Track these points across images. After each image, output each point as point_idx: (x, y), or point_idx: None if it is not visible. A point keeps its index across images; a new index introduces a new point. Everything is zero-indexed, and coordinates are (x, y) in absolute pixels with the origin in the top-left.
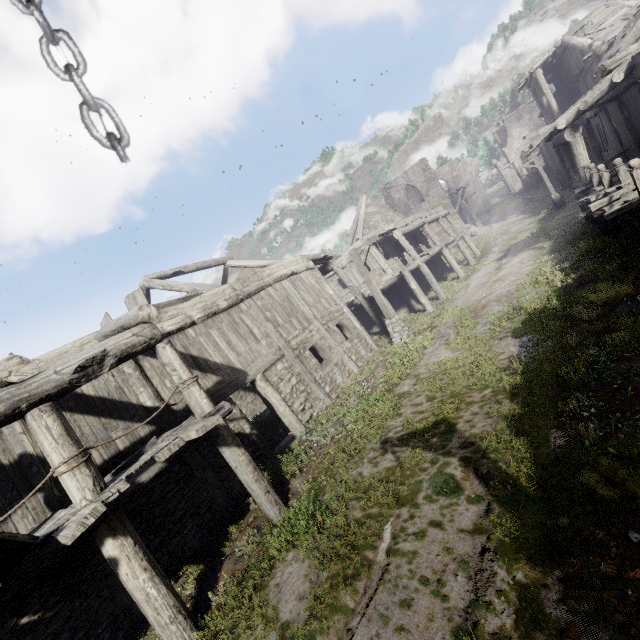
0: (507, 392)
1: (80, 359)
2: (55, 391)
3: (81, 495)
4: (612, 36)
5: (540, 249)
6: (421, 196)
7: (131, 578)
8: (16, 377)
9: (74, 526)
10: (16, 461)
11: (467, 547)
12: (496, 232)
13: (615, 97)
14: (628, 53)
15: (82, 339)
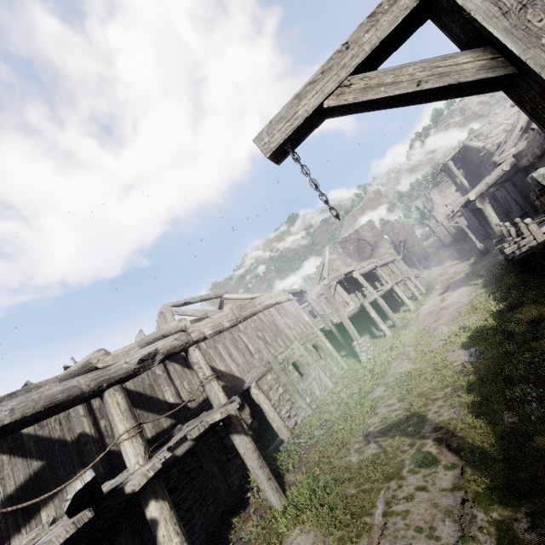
0: (464, 388)
1: (141, 354)
2: (124, 376)
3: (136, 460)
4: (498, 141)
5: (474, 285)
6: (371, 247)
7: (167, 540)
8: (101, 364)
9: (139, 477)
10: (76, 439)
11: (450, 500)
12: (436, 274)
13: (508, 179)
14: (510, 153)
15: (129, 346)
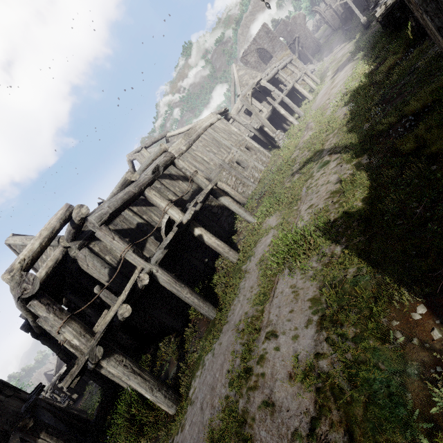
0: (344, 125)
1: (151, 169)
2: (149, 182)
3: (178, 216)
4: None
5: (356, 59)
6: (269, 54)
7: (209, 239)
8: (133, 179)
9: (187, 215)
10: (136, 227)
11: (335, 169)
12: (328, 63)
13: None
14: None
15: None
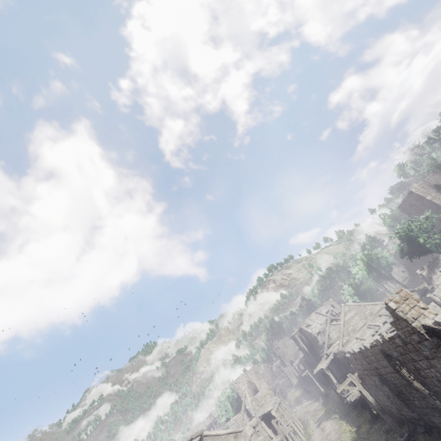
0: None
1: None
2: None
3: None
4: (317, 331)
5: (335, 418)
6: (257, 388)
7: None
8: None
9: None
10: None
11: None
12: (302, 411)
13: (332, 360)
14: (330, 350)
15: None
